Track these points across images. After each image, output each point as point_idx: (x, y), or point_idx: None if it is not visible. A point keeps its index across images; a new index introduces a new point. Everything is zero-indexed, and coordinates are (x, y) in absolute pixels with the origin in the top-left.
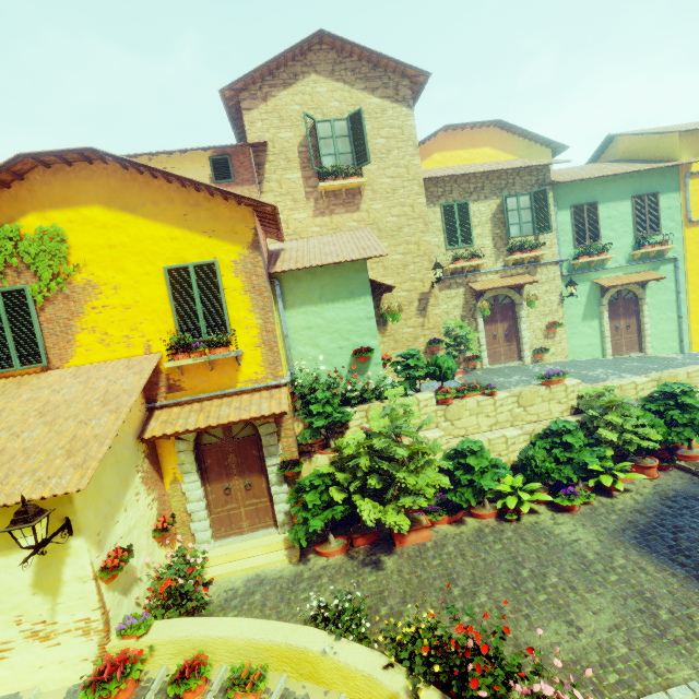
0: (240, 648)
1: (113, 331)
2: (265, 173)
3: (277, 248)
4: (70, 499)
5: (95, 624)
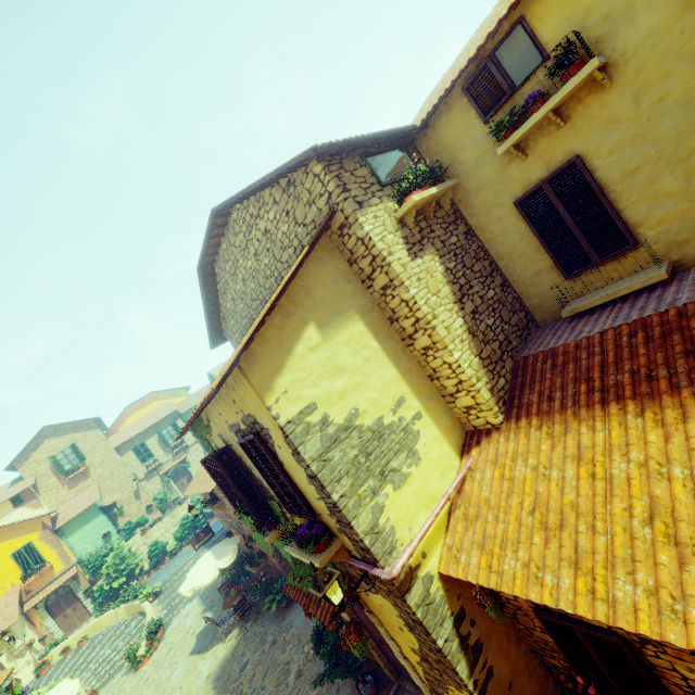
0: (79, 637)
1: None
2: (38, 486)
3: (56, 514)
4: (12, 630)
5: (31, 660)
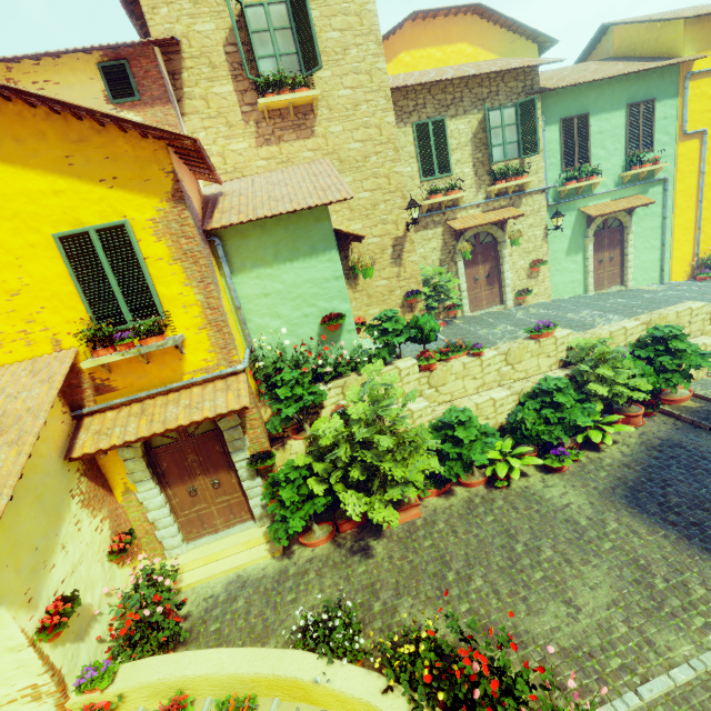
0: (223, 682)
1: (1, 326)
2: (184, 85)
3: (215, 192)
4: None
5: (45, 687)
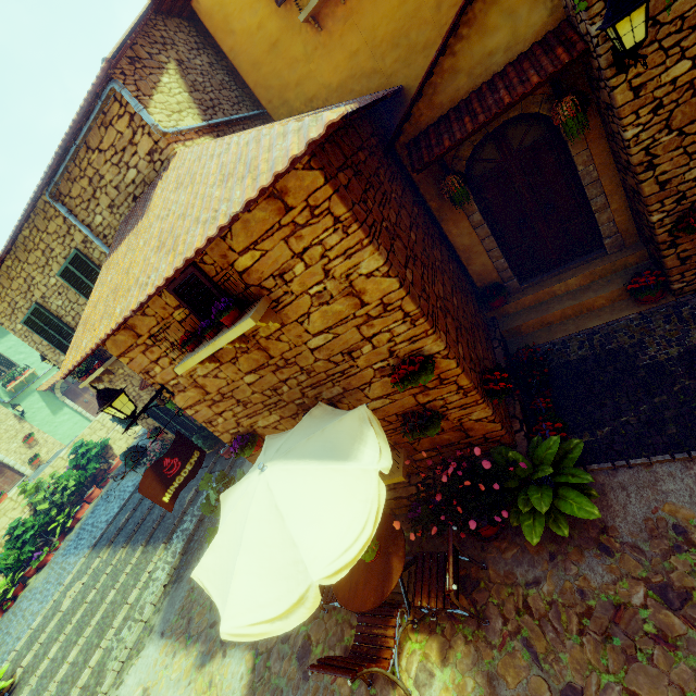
0: None
1: None
2: None
3: None
4: None
5: None
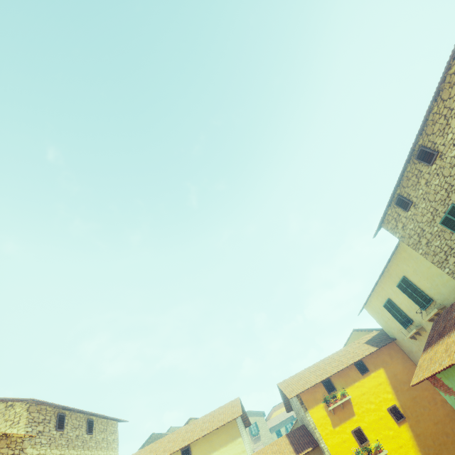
0: None
1: None
2: None
3: None
4: None
5: None
